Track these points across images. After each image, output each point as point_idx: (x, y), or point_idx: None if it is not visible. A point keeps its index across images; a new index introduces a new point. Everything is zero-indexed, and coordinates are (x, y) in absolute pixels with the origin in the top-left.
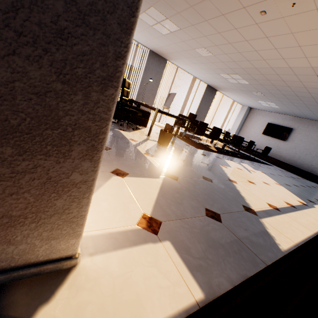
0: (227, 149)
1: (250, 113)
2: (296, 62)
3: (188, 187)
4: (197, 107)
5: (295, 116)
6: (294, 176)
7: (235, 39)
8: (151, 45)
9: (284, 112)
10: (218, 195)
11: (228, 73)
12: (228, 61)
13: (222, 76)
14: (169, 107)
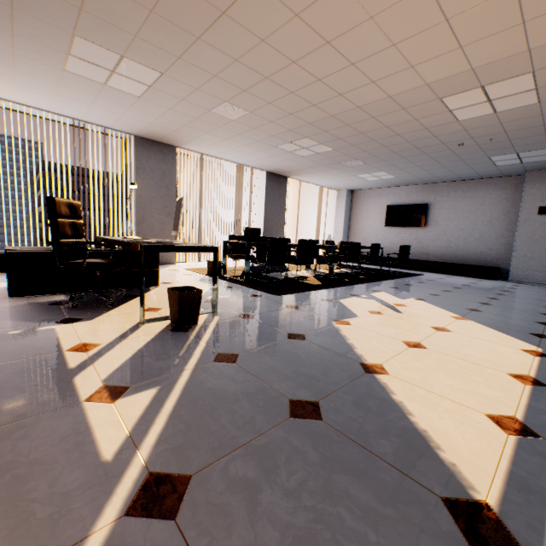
0: (339, 272)
1: (354, 199)
2: (398, 82)
3: (220, 541)
4: (263, 213)
5: (423, 183)
6: (465, 280)
7: (273, 66)
8: (132, 126)
9: (405, 182)
10: (352, 493)
11: (292, 141)
12: (281, 116)
13: (284, 149)
14: (177, 231)
